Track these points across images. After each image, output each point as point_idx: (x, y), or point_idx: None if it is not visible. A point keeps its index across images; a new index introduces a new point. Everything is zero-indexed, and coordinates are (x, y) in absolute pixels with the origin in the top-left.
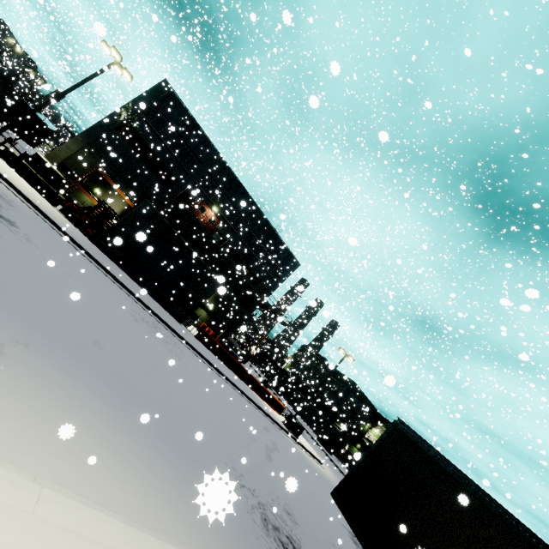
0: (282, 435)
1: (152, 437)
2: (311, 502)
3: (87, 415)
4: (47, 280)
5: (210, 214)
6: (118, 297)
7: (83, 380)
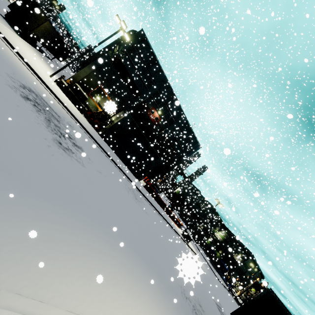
0: (182, 243)
1: (161, 287)
2: (202, 290)
3: (147, 288)
4: (104, 189)
5: (156, 115)
6: (118, 176)
7: (137, 263)
